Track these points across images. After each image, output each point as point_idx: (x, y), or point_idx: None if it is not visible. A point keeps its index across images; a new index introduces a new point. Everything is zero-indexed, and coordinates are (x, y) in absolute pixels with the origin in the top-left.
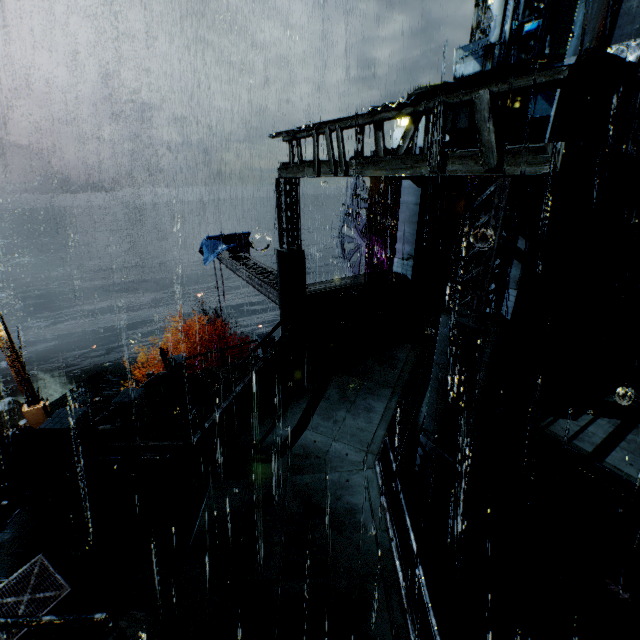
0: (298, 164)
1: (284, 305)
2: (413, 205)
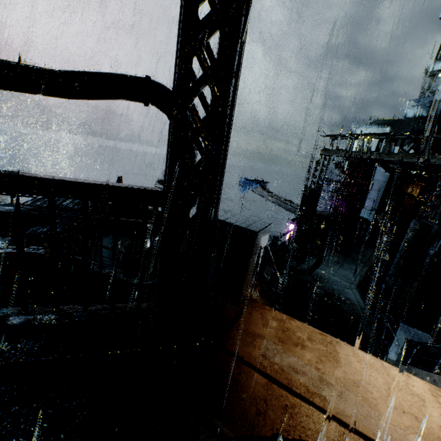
0: (337, 150)
1: (303, 215)
2: (382, 182)
